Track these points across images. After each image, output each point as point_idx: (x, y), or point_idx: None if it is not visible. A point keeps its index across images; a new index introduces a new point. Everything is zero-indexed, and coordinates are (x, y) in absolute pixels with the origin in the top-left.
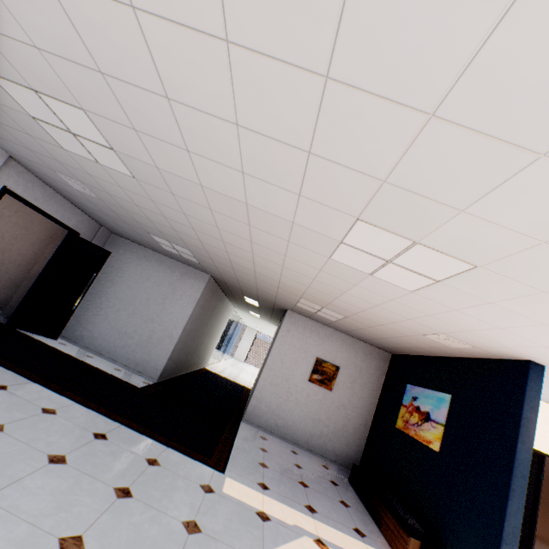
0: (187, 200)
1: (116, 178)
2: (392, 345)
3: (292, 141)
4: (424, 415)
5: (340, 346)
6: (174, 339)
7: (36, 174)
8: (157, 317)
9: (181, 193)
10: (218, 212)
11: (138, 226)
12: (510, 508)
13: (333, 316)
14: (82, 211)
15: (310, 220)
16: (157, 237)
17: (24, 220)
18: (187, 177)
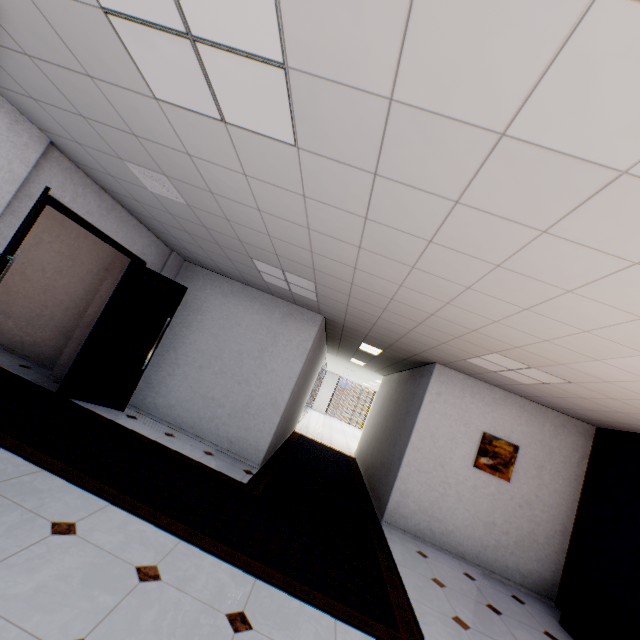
0: (404, 185)
1: (245, 155)
2: (622, 420)
3: None
4: None
5: (517, 416)
6: (279, 407)
7: (89, 172)
8: (254, 377)
9: (402, 168)
10: (474, 206)
11: (237, 249)
12: None
13: (535, 378)
14: (149, 230)
15: None
16: (264, 264)
17: (69, 247)
18: (471, 116)
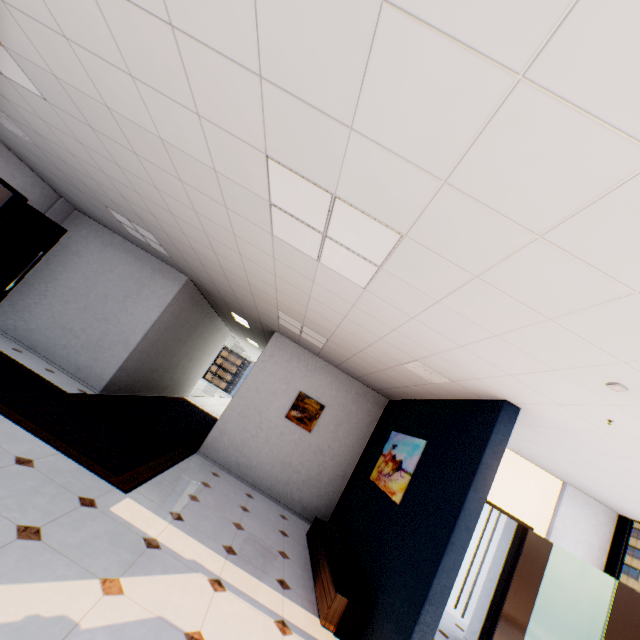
0: (109, 138)
1: (31, 103)
2: (384, 384)
3: (146, 3)
4: (397, 464)
5: (330, 383)
6: (130, 346)
7: None
8: (114, 317)
9: (98, 125)
10: (144, 158)
11: (91, 195)
12: (445, 564)
13: (316, 339)
14: (33, 171)
15: (228, 165)
16: (115, 212)
17: None
18: (89, 93)
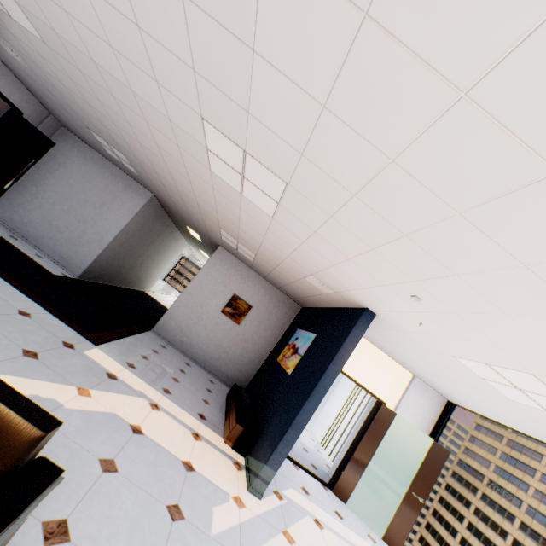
0: (93, 81)
1: (33, 43)
2: (296, 294)
3: (123, 10)
4: (295, 350)
5: (259, 290)
6: (104, 244)
7: None
8: (91, 220)
9: (85, 70)
10: (120, 100)
11: (77, 117)
12: (306, 407)
13: (248, 254)
14: (28, 90)
15: (178, 118)
16: (96, 134)
17: None
18: (80, 49)
